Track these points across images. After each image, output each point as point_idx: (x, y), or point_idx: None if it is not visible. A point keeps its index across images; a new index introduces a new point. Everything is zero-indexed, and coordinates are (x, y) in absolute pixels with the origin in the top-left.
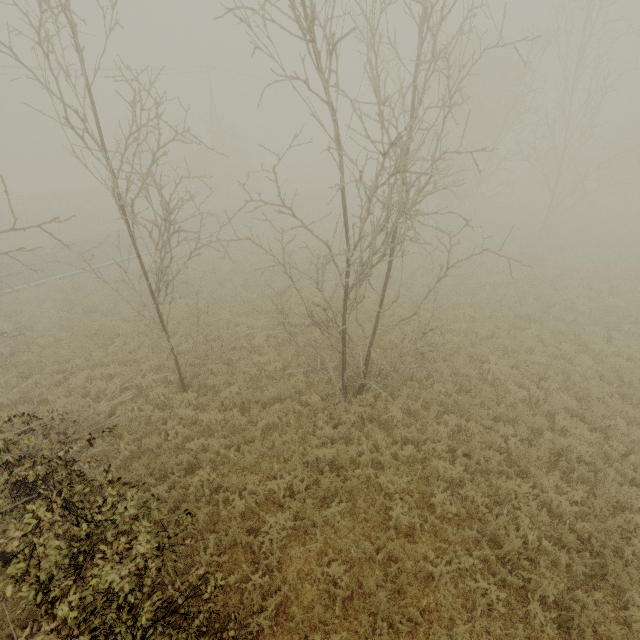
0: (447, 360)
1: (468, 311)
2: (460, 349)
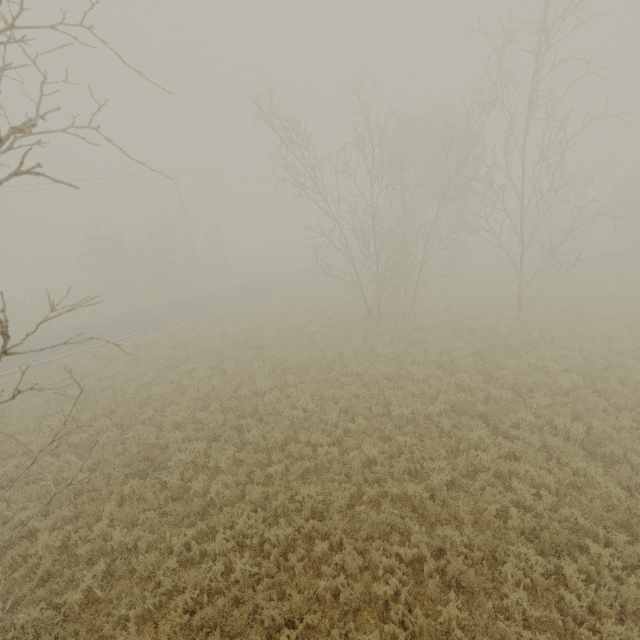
0: (205, 633)
1: (312, 492)
2: (248, 598)
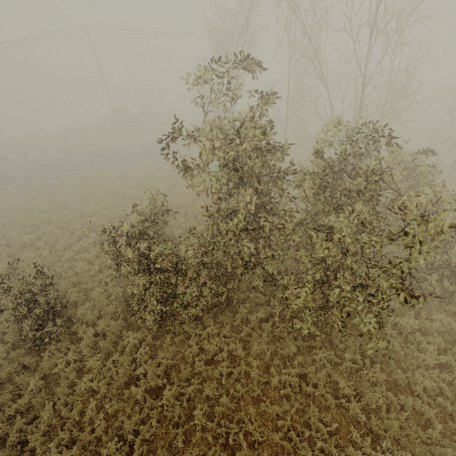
0: None
1: None
2: None
